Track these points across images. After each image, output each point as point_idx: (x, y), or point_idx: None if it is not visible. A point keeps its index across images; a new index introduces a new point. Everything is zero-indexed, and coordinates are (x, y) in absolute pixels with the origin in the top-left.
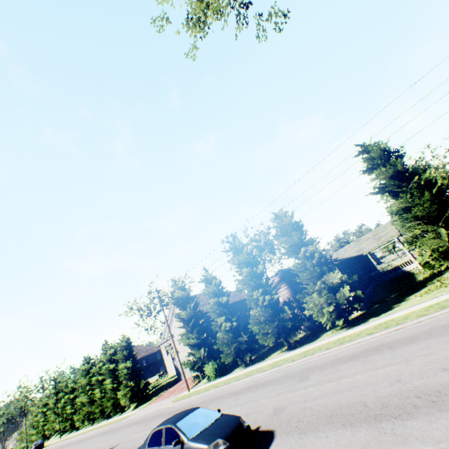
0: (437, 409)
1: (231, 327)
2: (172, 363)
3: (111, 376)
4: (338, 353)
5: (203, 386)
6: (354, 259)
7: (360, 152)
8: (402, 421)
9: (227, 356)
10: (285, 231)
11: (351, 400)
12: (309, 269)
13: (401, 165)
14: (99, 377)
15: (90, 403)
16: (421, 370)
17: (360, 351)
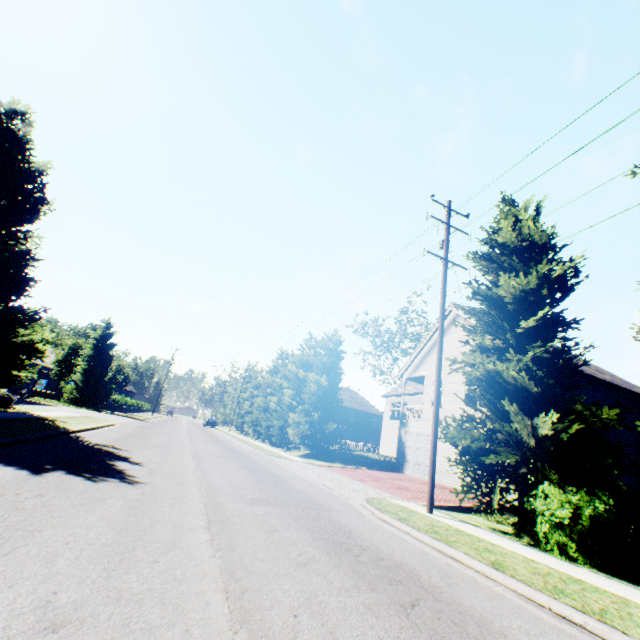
0: None
1: None
2: (393, 436)
3: (295, 388)
4: None
5: (500, 541)
6: None
7: None
8: None
9: None
10: None
11: None
12: None
13: None
14: (284, 382)
15: (264, 411)
16: None
17: None
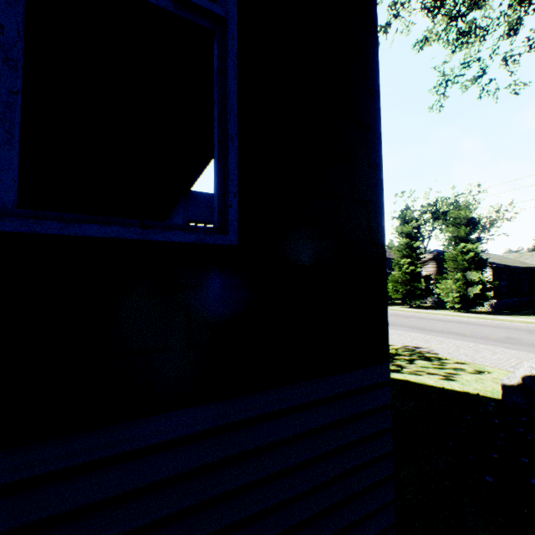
0: (448, 334)
1: None
2: None
3: None
4: (437, 318)
5: None
6: (529, 269)
7: None
8: (431, 332)
9: None
10: (456, 223)
11: (420, 326)
12: (457, 262)
13: None
14: None
15: None
16: (463, 330)
17: (450, 320)
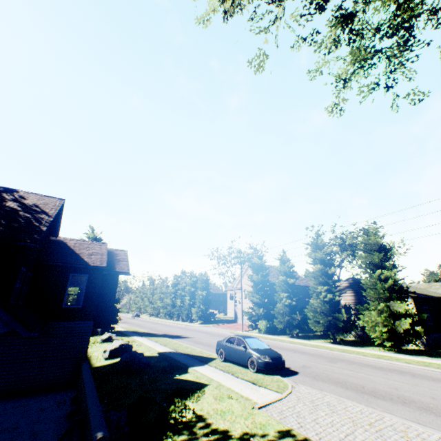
0: (402, 404)
1: (290, 304)
2: (232, 307)
3: (190, 295)
4: (370, 362)
5: (254, 333)
6: None
7: None
8: (376, 398)
9: (279, 322)
10: (368, 249)
11: (356, 382)
12: (377, 290)
13: None
14: (182, 292)
15: (172, 305)
16: (417, 391)
17: (388, 367)
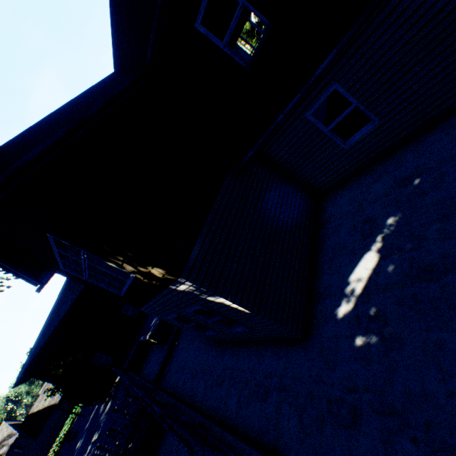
0: None
1: None
2: None
3: None
4: None
5: None
6: None
7: None
8: None
9: None
10: None
11: None
12: None
13: None
14: None
15: None
16: None
17: None
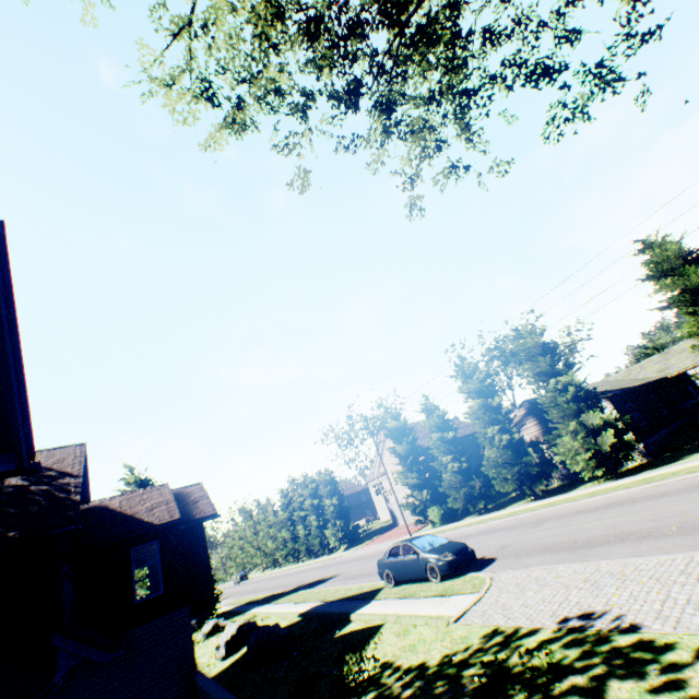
0: (619, 542)
1: (460, 468)
2: (384, 505)
3: (315, 512)
4: (583, 506)
5: (427, 531)
6: (651, 384)
7: (640, 251)
8: (591, 548)
9: (455, 501)
10: (529, 355)
11: (567, 539)
12: (560, 406)
13: (696, 275)
14: (301, 512)
15: (292, 539)
16: (637, 520)
17: (604, 504)
